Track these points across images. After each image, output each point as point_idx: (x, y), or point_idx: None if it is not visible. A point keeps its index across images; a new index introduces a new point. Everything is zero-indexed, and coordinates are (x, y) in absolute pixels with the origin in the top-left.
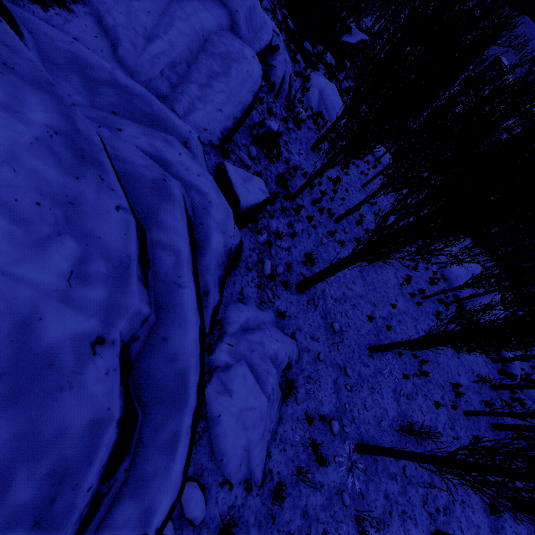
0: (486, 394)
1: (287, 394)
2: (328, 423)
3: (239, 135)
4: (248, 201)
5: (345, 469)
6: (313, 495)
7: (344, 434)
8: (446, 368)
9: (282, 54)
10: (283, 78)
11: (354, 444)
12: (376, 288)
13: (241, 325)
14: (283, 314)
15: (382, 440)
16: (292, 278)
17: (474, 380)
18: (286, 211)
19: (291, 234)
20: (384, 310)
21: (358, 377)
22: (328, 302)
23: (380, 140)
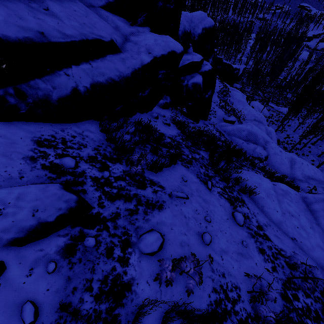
0: None
1: None
2: None
3: None
4: None
5: None
6: None
7: None
8: None
9: None
10: None
11: None
12: None
13: None
14: None
15: None
16: None
17: None
18: None
19: None
20: None
21: None
22: None
23: (277, 102)
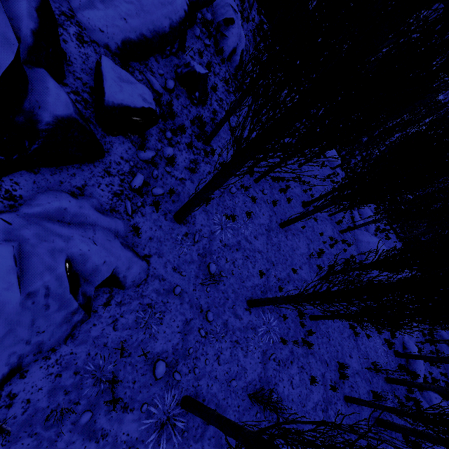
0: (378, 385)
1: (92, 310)
2: (153, 362)
3: (158, 65)
4: (117, 98)
5: (155, 423)
6: (80, 444)
7: (174, 381)
8: (338, 346)
9: (236, 28)
10: (235, 50)
11: (183, 396)
12: (281, 250)
13: (47, 211)
14: (137, 230)
15: (226, 401)
16: (174, 206)
17: (367, 367)
18: (192, 147)
19: (189, 168)
20: (282, 272)
21: (222, 325)
22: (214, 243)
23: None
